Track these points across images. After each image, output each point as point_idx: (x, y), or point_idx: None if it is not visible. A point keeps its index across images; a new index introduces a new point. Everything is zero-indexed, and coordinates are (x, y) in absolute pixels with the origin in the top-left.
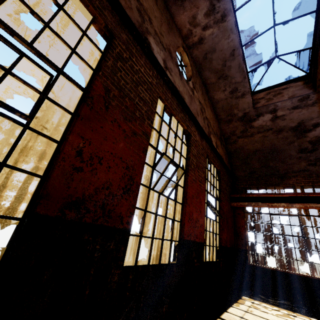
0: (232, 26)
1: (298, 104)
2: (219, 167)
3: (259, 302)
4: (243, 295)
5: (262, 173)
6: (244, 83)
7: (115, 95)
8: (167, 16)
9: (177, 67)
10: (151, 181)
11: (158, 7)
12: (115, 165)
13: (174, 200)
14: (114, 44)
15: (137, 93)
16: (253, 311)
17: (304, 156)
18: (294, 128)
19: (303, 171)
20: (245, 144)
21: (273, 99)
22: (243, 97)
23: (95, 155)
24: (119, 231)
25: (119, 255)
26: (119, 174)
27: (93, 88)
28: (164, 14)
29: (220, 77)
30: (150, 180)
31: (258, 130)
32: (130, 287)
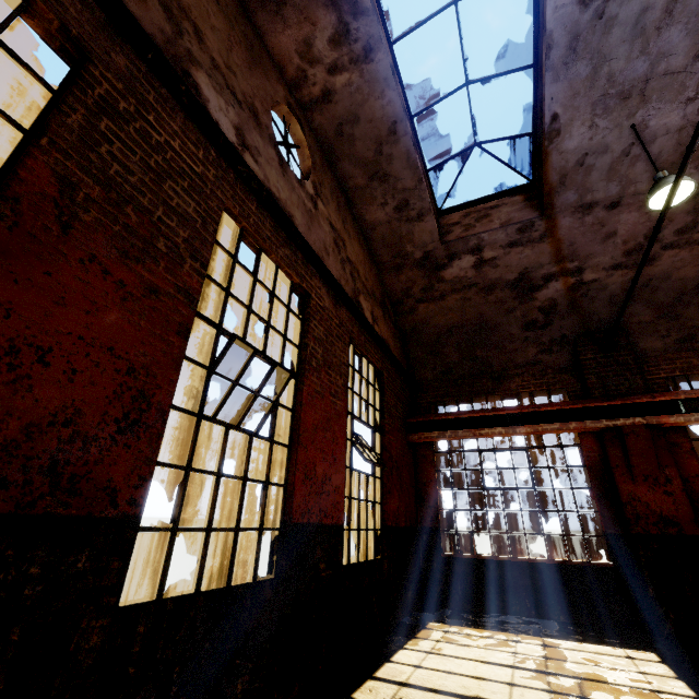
0: (387, 74)
1: (517, 238)
2: (381, 364)
3: (459, 628)
4: (430, 621)
5: (464, 371)
6: (421, 191)
7: (93, 198)
8: (246, 32)
9: (273, 146)
10: (205, 400)
11: (221, 8)
12: (92, 367)
13: (267, 439)
14: (90, 75)
15: (160, 197)
16: (443, 649)
17: (532, 335)
18: (513, 283)
19: (533, 364)
20: (431, 314)
21: (475, 226)
22: (420, 219)
23: (27, 342)
24: (106, 525)
25: (105, 582)
26: (106, 388)
27: (21, 176)
28: (237, 26)
29: (374, 177)
30: (201, 397)
31: (453, 287)
32: (140, 653)
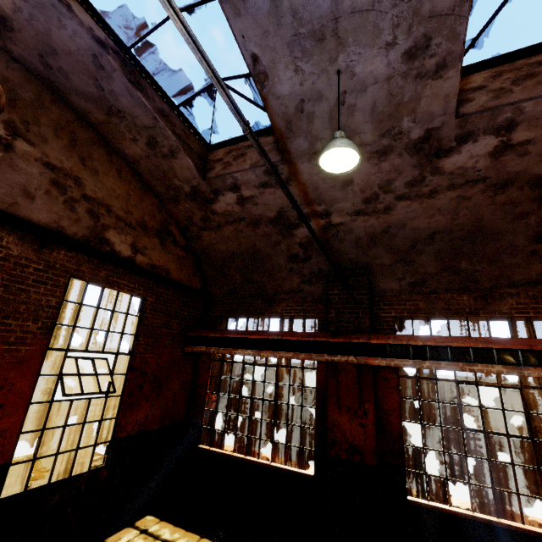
0: None
1: (266, 180)
2: (142, 291)
3: (161, 526)
4: (152, 512)
5: (245, 292)
6: (162, 129)
7: None
8: None
9: None
10: None
11: None
12: None
13: None
14: None
15: None
16: None
17: (296, 267)
18: (274, 220)
19: (297, 291)
20: (214, 241)
21: (232, 164)
22: (175, 156)
23: None
24: None
25: None
26: None
27: None
28: None
29: (110, 113)
30: None
31: (226, 219)
32: None
